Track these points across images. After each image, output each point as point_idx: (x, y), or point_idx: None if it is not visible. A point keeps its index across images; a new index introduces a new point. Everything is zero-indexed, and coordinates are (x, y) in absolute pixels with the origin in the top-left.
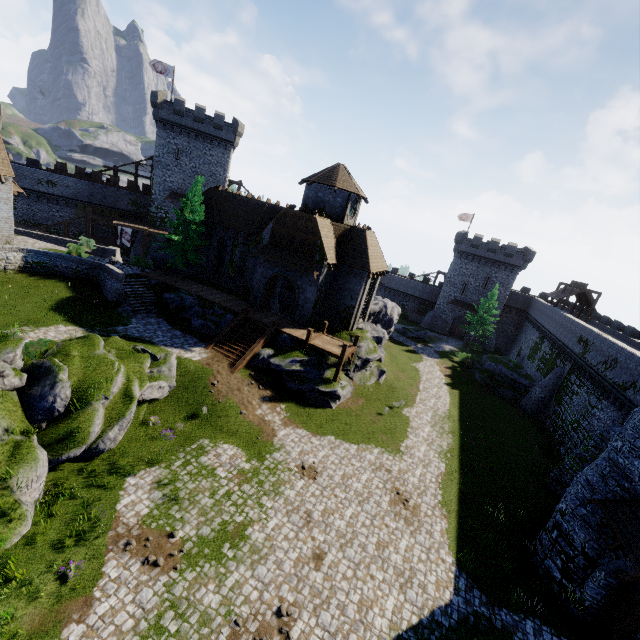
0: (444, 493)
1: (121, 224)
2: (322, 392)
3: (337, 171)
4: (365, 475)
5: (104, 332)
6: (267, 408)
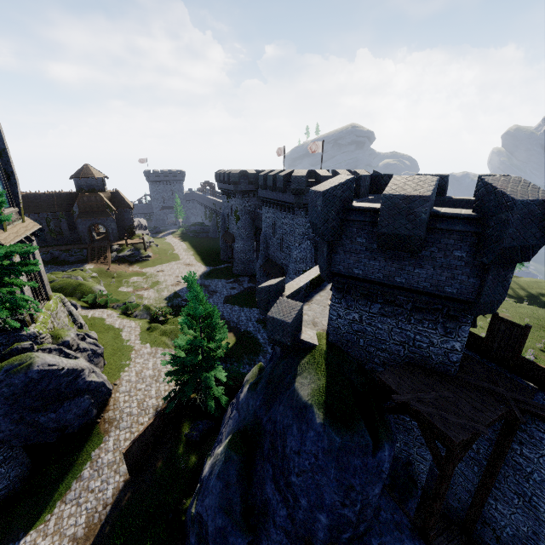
0: (197, 260)
1: None
2: (144, 257)
3: (89, 169)
4: (175, 266)
5: None
6: (132, 268)
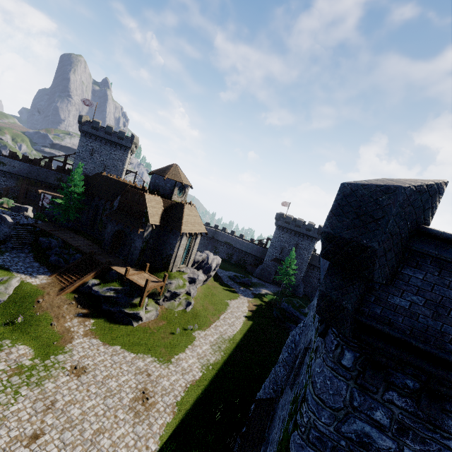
0: (185, 395)
1: (44, 192)
2: (128, 313)
3: (171, 168)
4: (126, 377)
5: None
6: (77, 322)
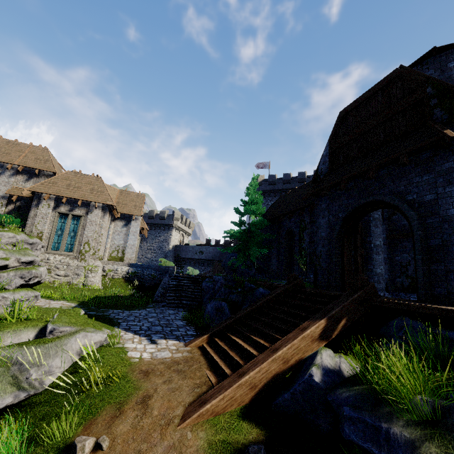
0: None
1: None
2: None
3: None
4: None
5: (89, 309)
6: None
